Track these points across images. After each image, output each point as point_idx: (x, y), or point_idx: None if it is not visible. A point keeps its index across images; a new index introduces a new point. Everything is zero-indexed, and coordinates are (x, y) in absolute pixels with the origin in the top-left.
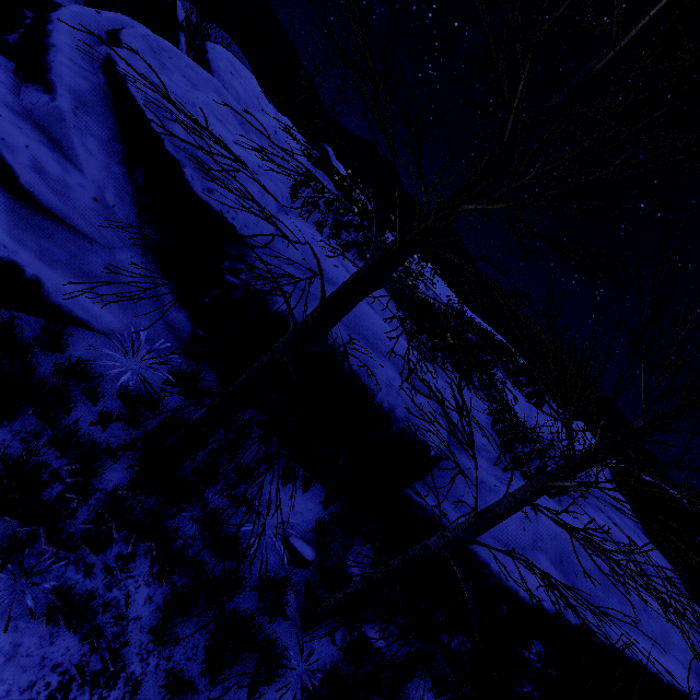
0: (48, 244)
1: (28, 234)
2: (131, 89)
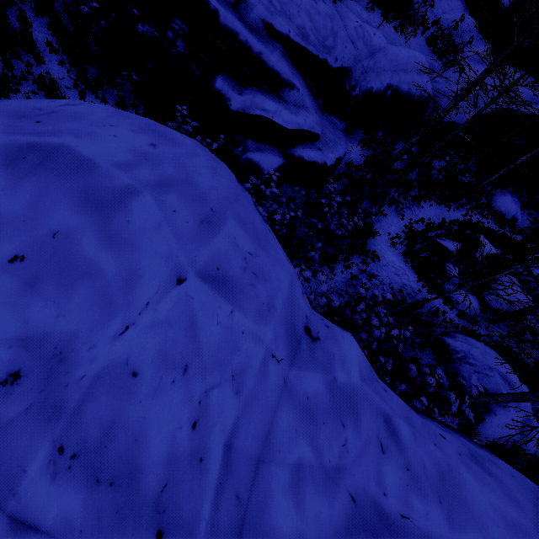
0: (330, 145)
1: (329, 148)
2: (294, 39)
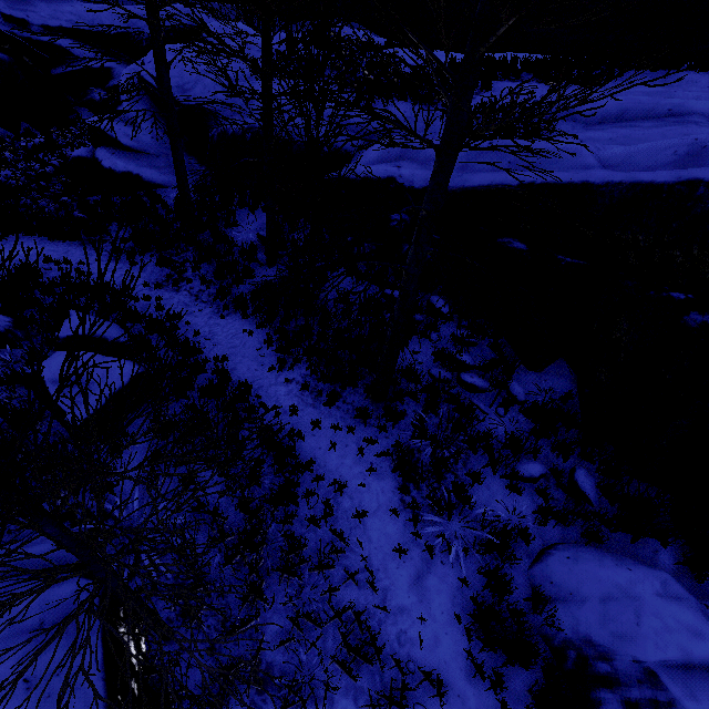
0: (139, 162)
1: (132, 161)
2: (146, 79)
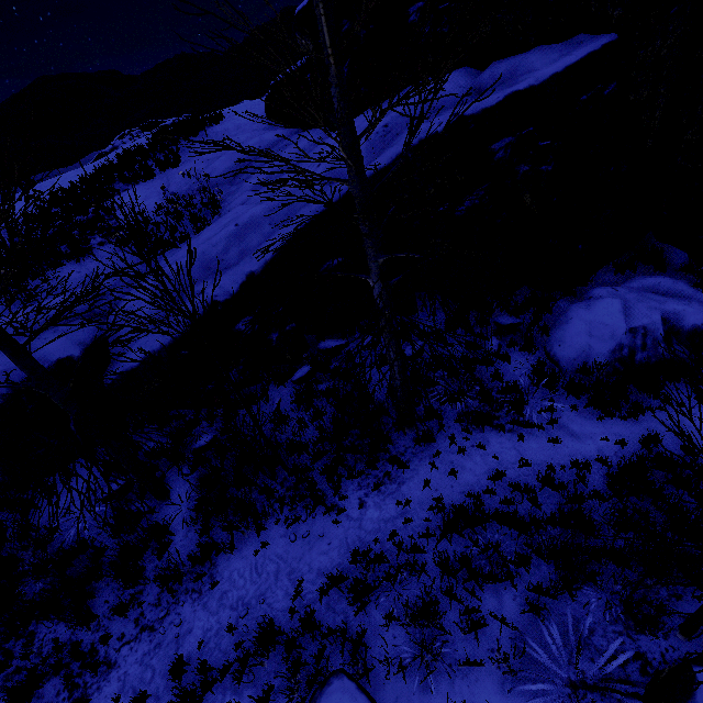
0: None
1: None
2: None
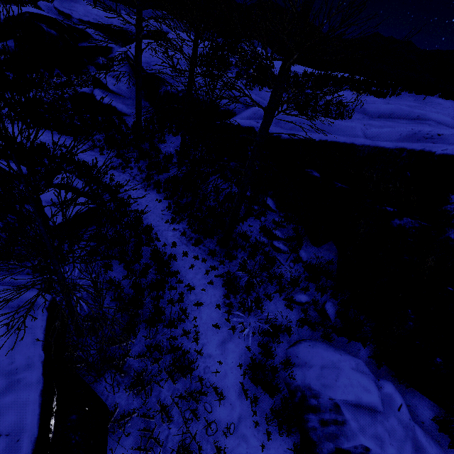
0: (117, 100)
1: (113, 99)
2: (130, 56)
